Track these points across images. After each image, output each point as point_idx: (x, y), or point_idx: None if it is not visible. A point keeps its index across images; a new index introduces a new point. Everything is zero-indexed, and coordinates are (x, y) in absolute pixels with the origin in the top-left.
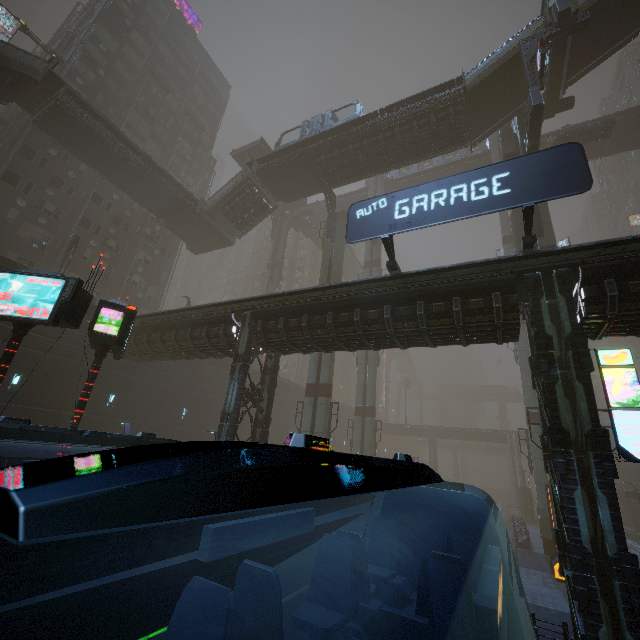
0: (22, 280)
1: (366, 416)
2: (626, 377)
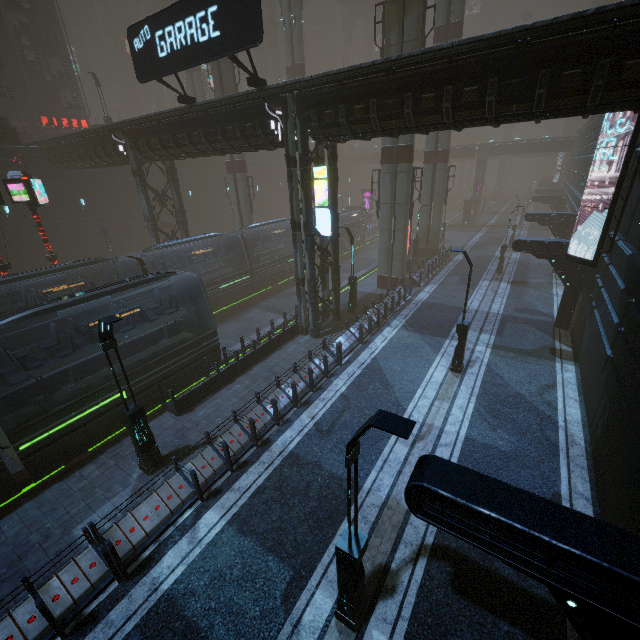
0: None
1: None
2: (323, 187)
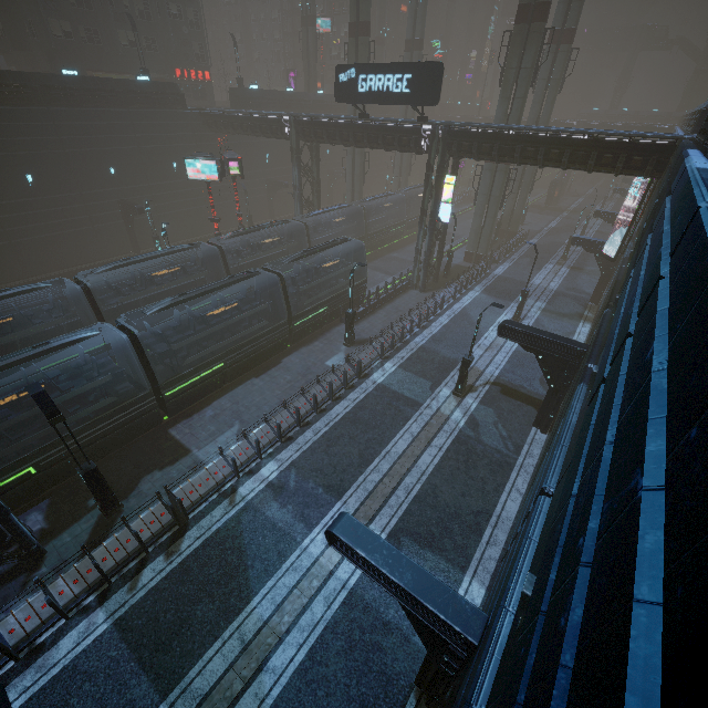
0: (199, 163)
1: None
2: (450, 190)
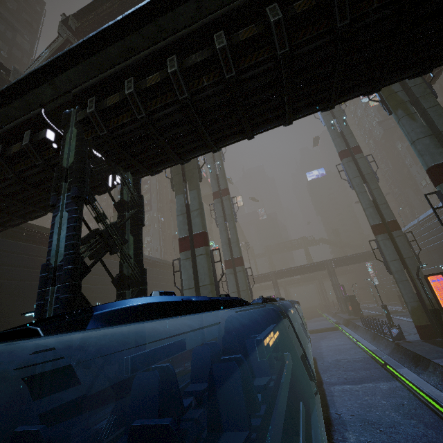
0: None
1: (236, 266)
2: None
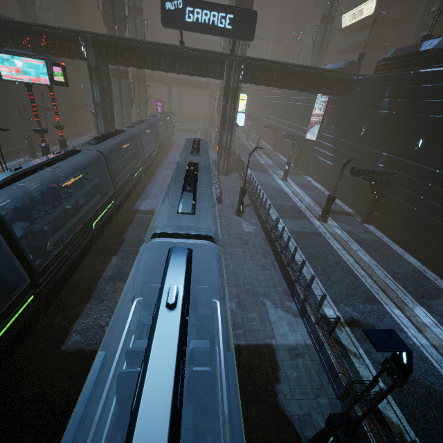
0: (20, 60)
1: (141, 82)
2: (244, 103)
